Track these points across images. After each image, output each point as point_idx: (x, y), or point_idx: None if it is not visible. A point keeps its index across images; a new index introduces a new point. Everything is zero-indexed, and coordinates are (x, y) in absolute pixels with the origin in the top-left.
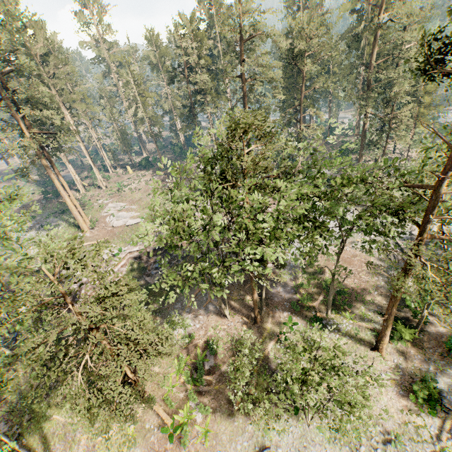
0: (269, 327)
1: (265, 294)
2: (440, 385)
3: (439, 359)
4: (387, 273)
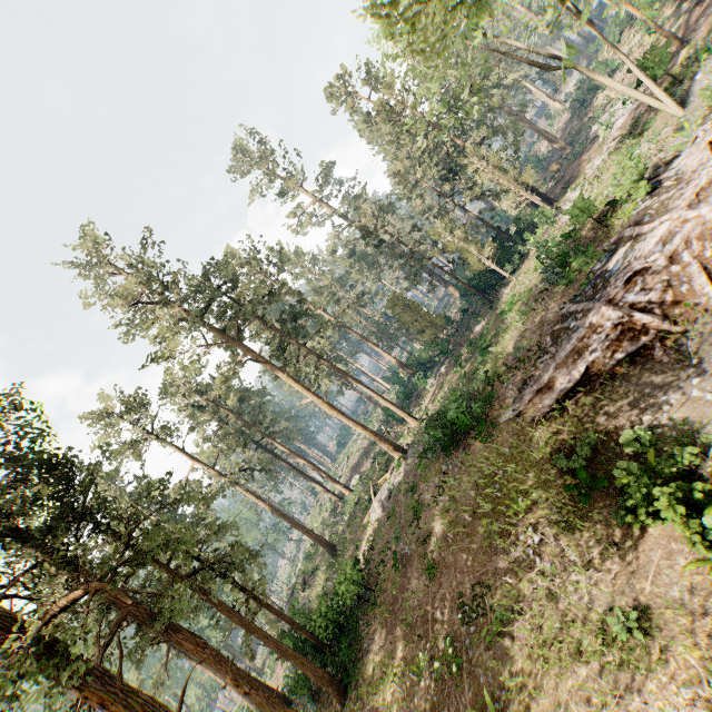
0: None
1: None
2: None
3: None
4: None
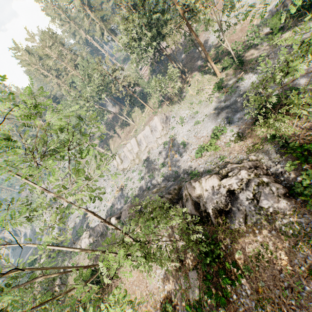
0: (187, 80)
1: (193, 66)
2: (229, 83)
3: (238, 72)
4: (258, 29)
